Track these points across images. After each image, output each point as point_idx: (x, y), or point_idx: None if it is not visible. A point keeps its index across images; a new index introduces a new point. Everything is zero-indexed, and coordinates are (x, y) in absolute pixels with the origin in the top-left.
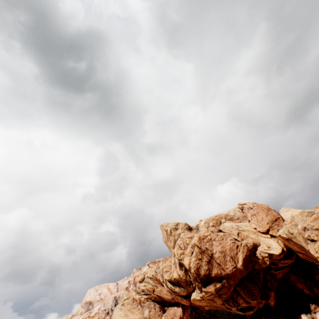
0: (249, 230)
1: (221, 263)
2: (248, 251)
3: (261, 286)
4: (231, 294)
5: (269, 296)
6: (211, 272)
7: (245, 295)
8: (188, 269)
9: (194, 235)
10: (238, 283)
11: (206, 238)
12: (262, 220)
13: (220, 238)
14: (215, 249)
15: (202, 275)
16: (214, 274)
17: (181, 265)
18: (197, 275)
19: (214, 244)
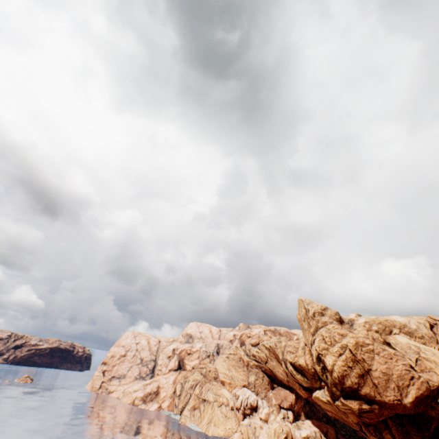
0: (437, 363)
1: (378, 386)
2: (427, 391)
3: (427, 437)
4: (375, 421)
5: None
6: (360, 389)
7: (397, 434)
8: (328, 370)
9: (347, 333)
10: (391, 415)
11: (366, 346)
12: None
13: (387, 355)
14: (376, 366)
15: (346, 385)
16: (363, 392)
17: (319, 360)
18: (339, 382)
19: (375, 359)
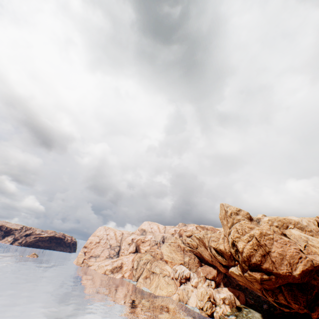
0: None
1: (275, 263)
2: (311, 267)
3: (310, 299)
4: (273, 288)
5: (314, 310)
6: (262, 264)
7: (288, 296)
8: (240, 251)
9: (254, 227)
10: (284, 284)
11: (268, 235)
12: None
13: (283, 242)
14: (274, 249)
15: (252, 262)
16: (264, 267)
17: (233, 245)
18: (247, 260)
19: (274, 244)
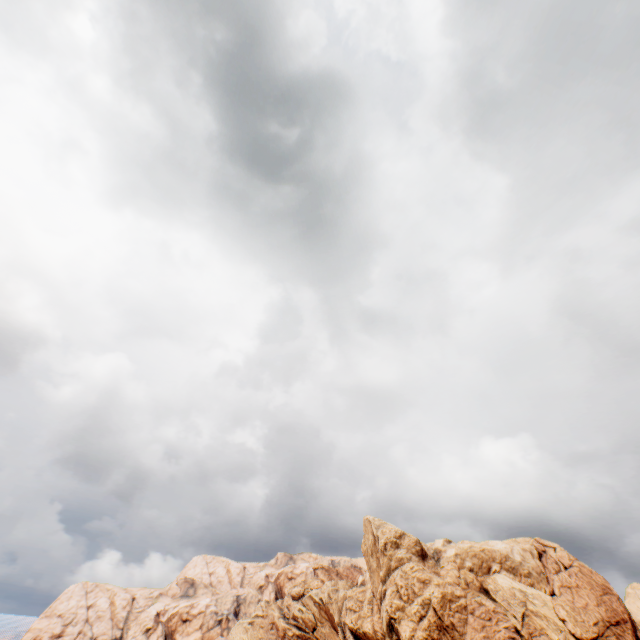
0: (549, 619)
1: None
2: None
3: None
4: None
5: None
6: None
7: None
8: None
9: (431, 578)
10: None
11: (457, 600)
12: (585, 609)
13: (485, 614)
14: (470, 635)
15: None
16: None
17: (392, 628)
18: None
19: (469, 622)
